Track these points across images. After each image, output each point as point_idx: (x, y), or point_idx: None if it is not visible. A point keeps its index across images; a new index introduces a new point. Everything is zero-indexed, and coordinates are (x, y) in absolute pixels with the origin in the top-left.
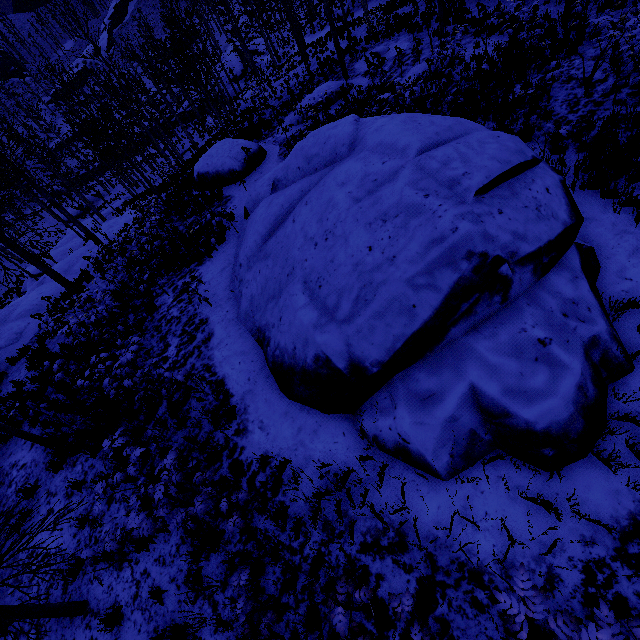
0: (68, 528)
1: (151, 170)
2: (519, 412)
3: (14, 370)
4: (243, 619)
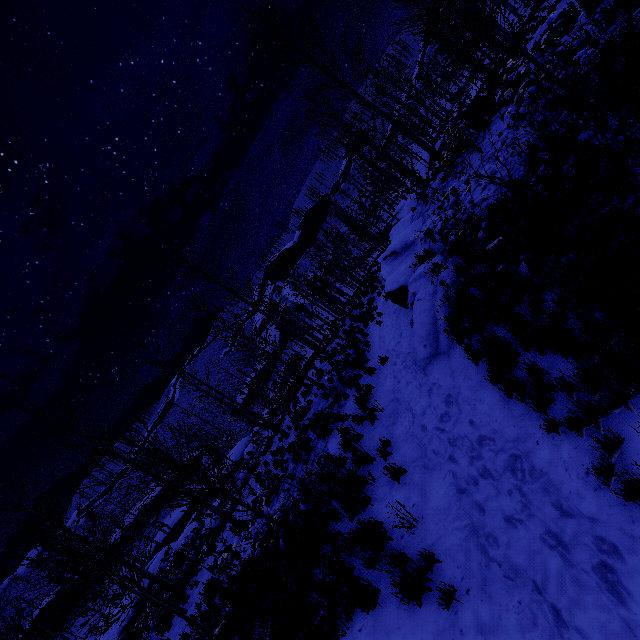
0: None
1: None
2: None
3: None
4: None
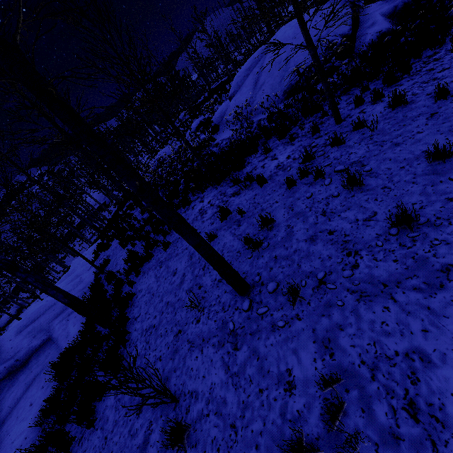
0: (285, 150)
1: (69, 259)
2: (398, 1)
3: (109, 267)
4: (403, 38)
